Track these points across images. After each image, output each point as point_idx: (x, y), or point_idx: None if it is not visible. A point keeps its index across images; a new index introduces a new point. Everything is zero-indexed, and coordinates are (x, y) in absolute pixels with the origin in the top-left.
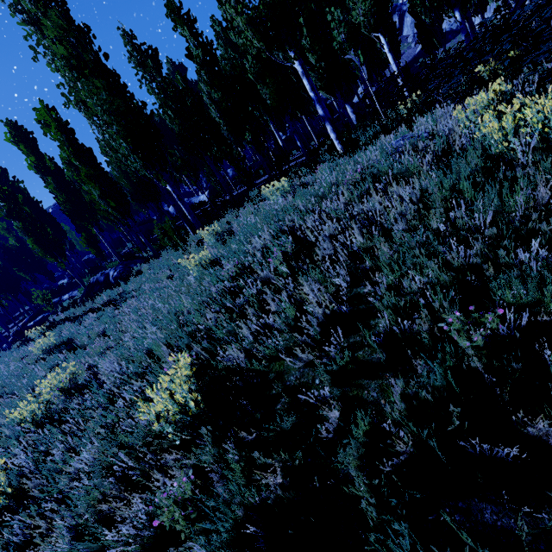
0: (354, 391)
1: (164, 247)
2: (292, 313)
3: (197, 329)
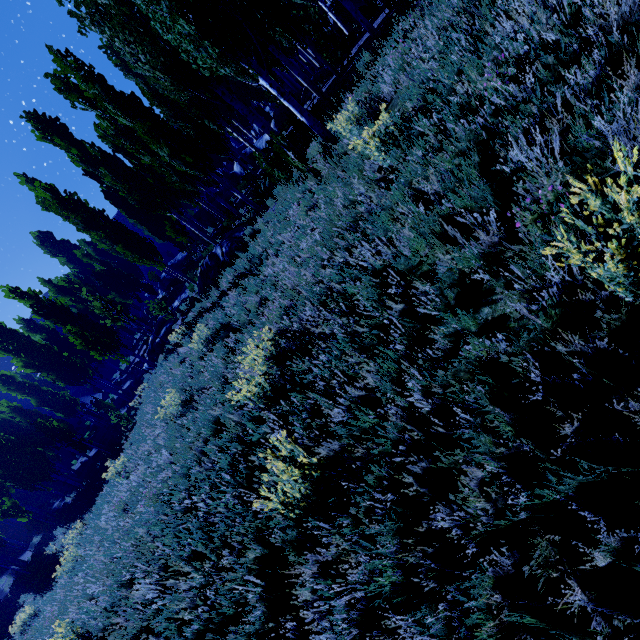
0: None
1: (263, 198)
2: None
3: (502, 171)
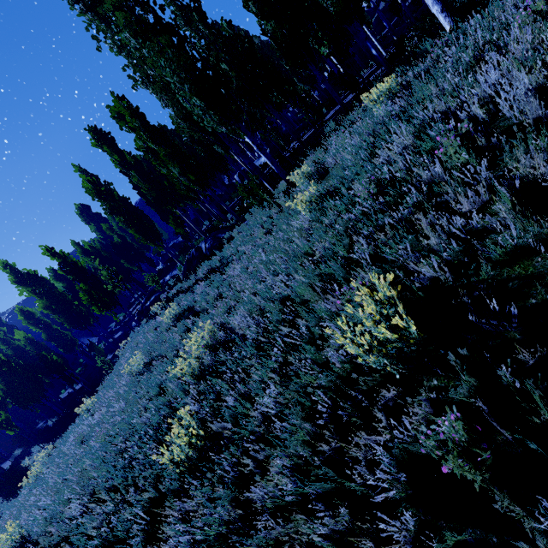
0: None
1: (244, 211)
2: (508, 203)
3: (351, 258)
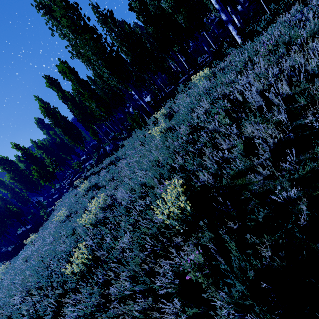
0: (316, 191)
1: (132, 130)
2: (241, 147)
3: (173, 166)
